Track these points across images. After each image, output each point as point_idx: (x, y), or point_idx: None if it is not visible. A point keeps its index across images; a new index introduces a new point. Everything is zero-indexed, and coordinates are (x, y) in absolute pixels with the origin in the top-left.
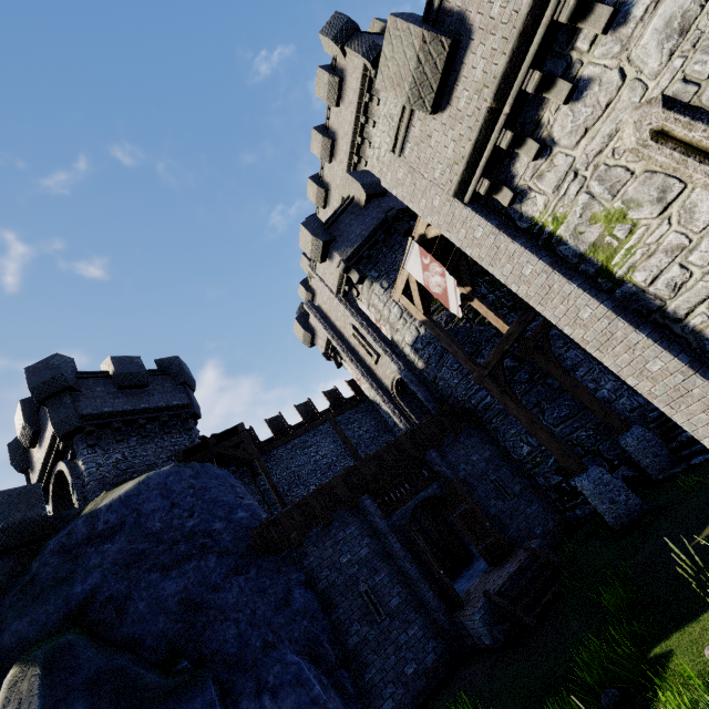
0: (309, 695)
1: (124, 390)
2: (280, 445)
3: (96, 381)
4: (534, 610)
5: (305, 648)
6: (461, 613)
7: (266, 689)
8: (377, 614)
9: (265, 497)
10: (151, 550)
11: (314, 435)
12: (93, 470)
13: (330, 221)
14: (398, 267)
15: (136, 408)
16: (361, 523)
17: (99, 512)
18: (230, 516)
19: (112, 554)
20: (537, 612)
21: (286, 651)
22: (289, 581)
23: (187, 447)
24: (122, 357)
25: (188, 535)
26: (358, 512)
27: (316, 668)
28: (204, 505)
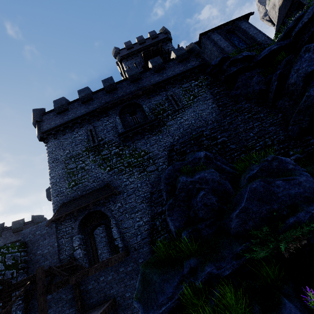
0: None
1: (15, 233)
2: None
3: (8, 231)
4: None
5: None
6: None
7: None
8: None
9: None
10: None
11: None
12: None
13: None
14: None
15: (17, 240)
16: None
17: None
18: None
19: None
20: None
21: None
22: None
23: None
24: (16, 221)
25: None
26: None
27: None
28: None
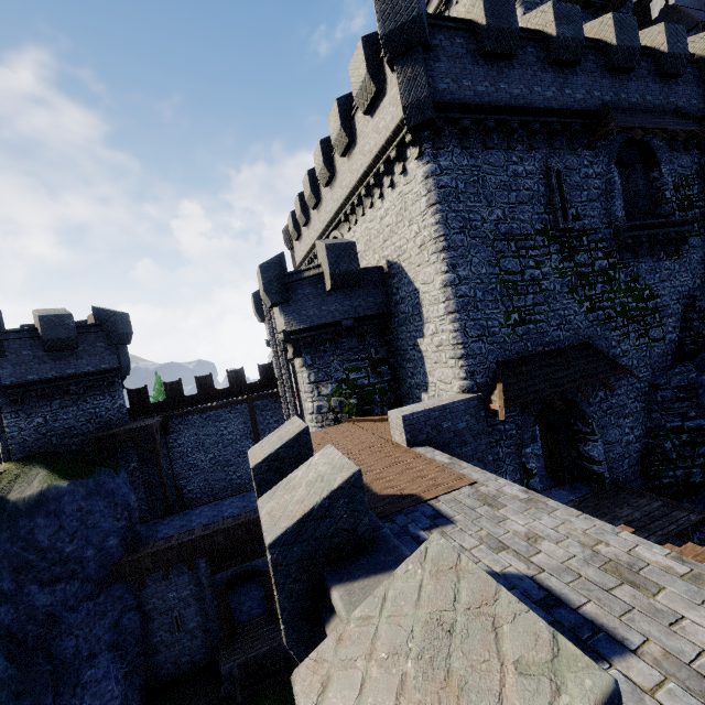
0: (105, 688)
1: (52, 353)
2: (197, 413)
3: (23, 343)
4: (247, 690)
5: (118, 653)
6: (222, 654)
7: (81, 683)
8: (177, 630)
9: (170, 453)
10: (36, 563)
11: (229, 412)
12: (15, 434)
13: (291, 279)
14: (329, 372)
15: (62, 375)
16: (193, 575)
17: (7, 505)
18: (102, 544)
19: (10, 556)
20: (246, 694)
21: (102, 660)
22: (125, 607)
23: (108, 409)
24: (52, 317)
25: (65, 560)
26: (194, 567)
27: (119, 667)
28: (85, 531)
